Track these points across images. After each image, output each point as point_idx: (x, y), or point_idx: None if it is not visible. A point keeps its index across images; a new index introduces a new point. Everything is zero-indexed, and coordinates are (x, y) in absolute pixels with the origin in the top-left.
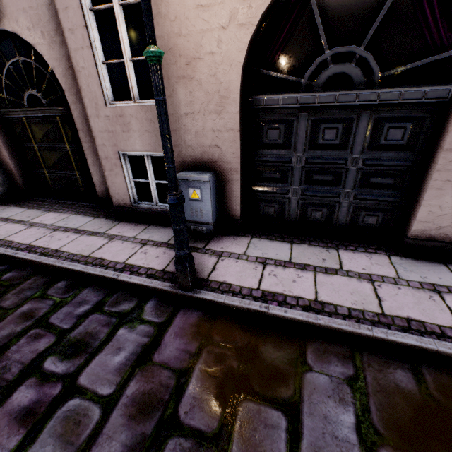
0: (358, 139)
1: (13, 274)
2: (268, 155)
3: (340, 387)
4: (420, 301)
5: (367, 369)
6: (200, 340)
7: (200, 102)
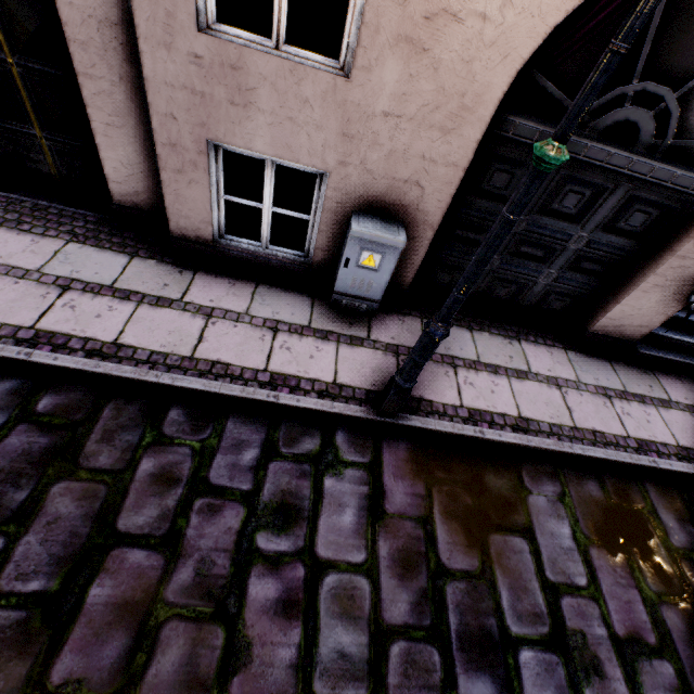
0: (598, 215)
1: (55, 399)
2: (480, 207)
3: (555, 505)
4: (598, 410)
5: (569, 484)
6: (424, 479)
7: (422, 101)
